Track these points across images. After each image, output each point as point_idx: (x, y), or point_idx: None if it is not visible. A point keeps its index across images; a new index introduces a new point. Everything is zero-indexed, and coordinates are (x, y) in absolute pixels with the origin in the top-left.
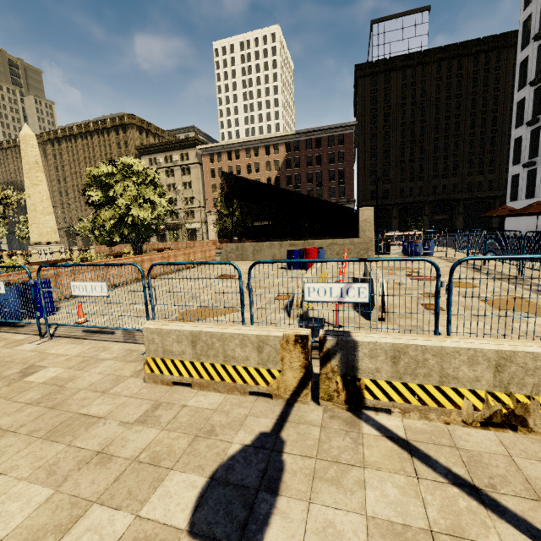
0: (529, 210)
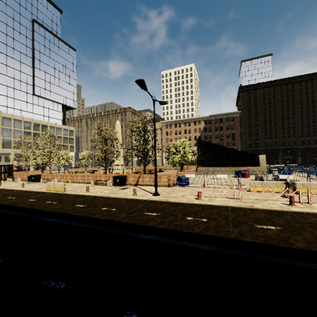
0: None
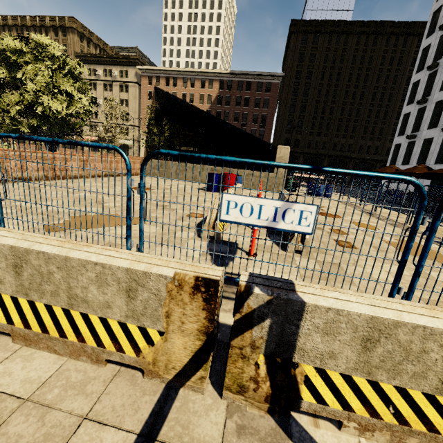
0: (415, 170)
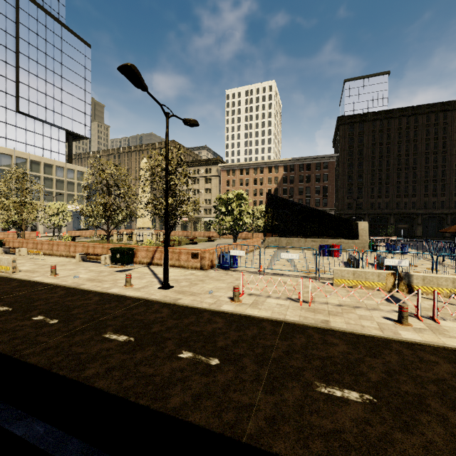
0: None
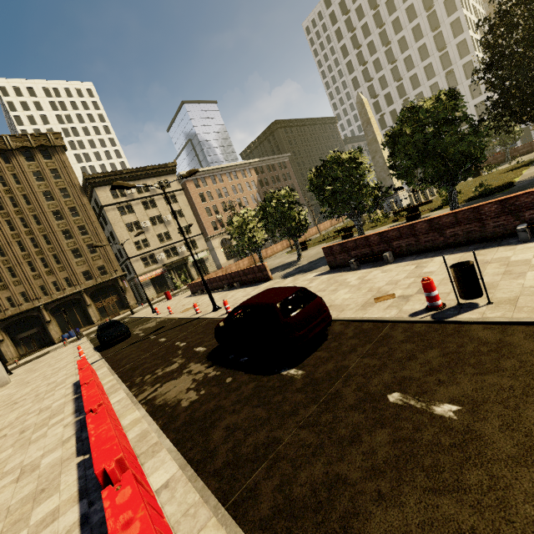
0: None
